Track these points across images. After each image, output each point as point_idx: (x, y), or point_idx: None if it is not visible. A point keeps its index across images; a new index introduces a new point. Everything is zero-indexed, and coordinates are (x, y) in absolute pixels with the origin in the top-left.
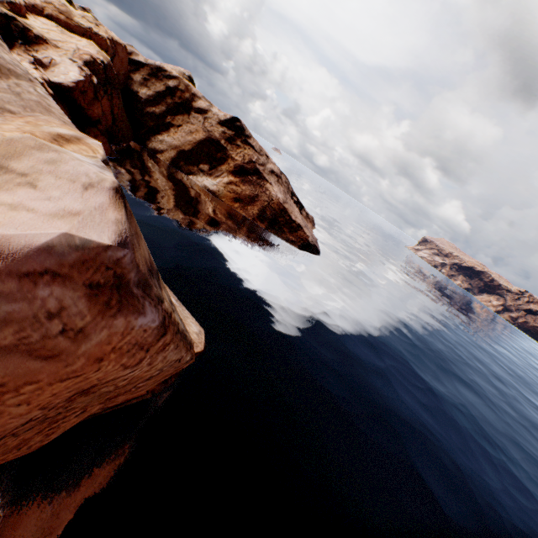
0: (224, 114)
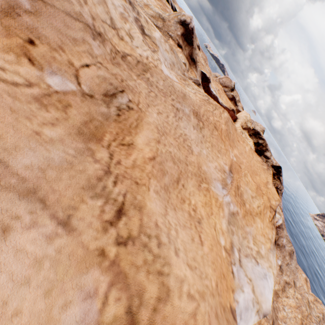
0: (275, 162)
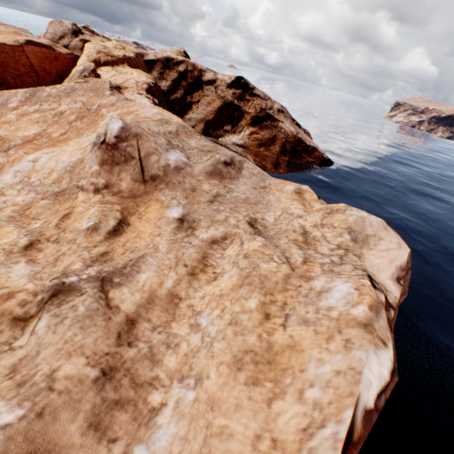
0: (228, 78)
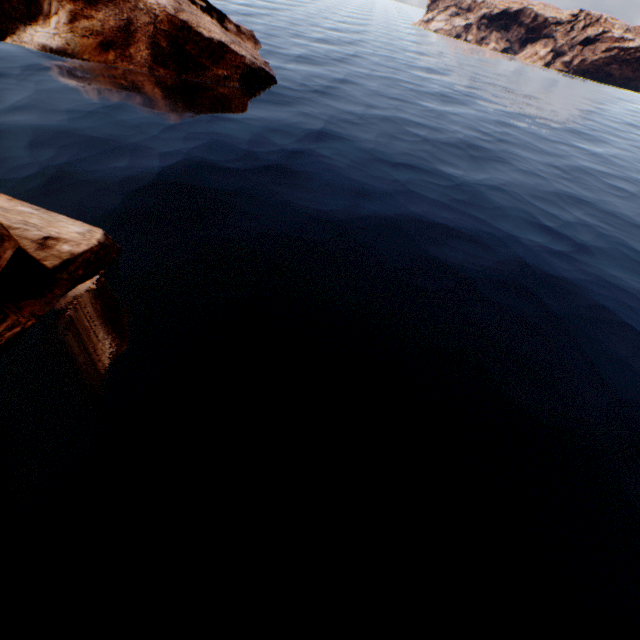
0: None
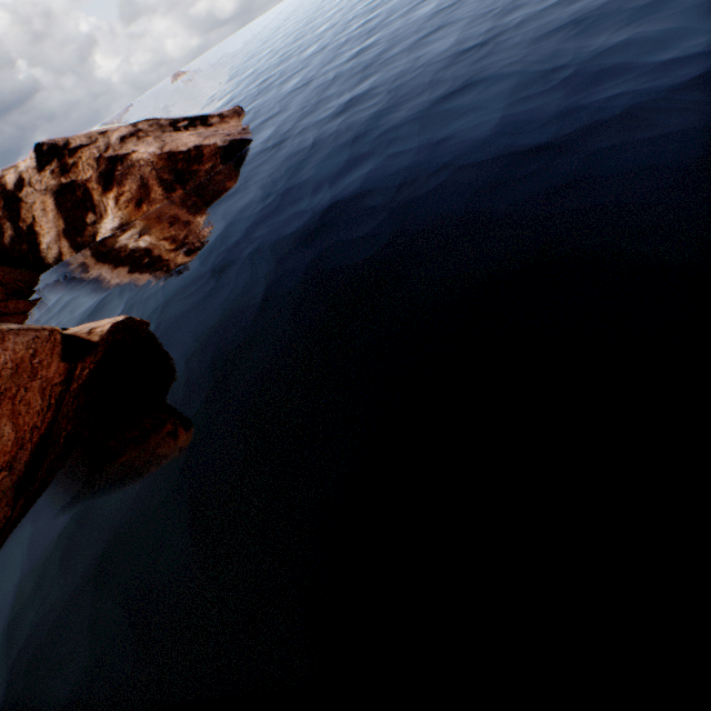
0: (30, 160)
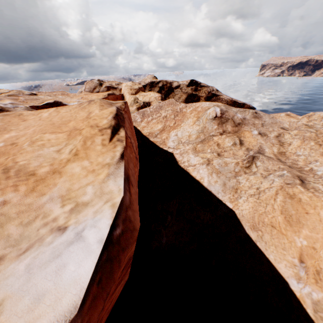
0: (186, 82)
